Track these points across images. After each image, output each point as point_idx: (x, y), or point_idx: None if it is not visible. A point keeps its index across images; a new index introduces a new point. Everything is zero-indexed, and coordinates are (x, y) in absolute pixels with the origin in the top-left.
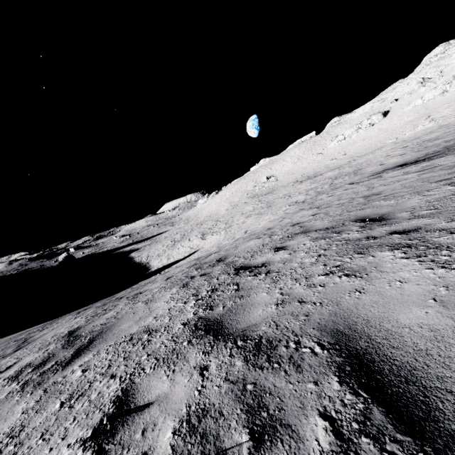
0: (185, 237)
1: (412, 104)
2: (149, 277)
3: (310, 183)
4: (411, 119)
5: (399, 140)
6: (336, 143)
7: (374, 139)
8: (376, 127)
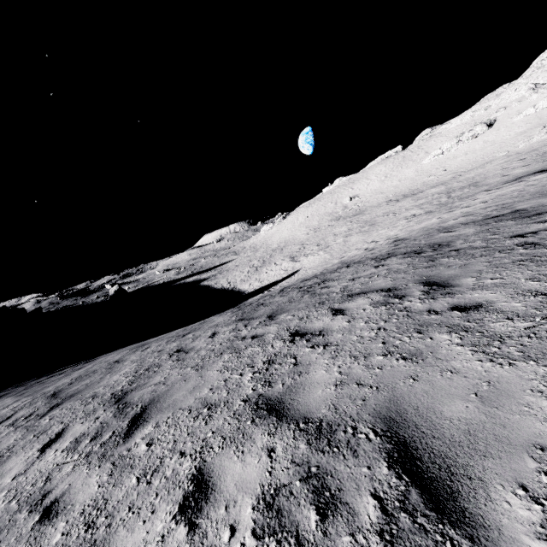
0: (268, 262)
1: (523, 114)
2: (255, 295)
3: (413, 200)
4: (522, 130)
5: (511, 153)
6: (432, 158)
7: (479, 153)
8: (480, 139)
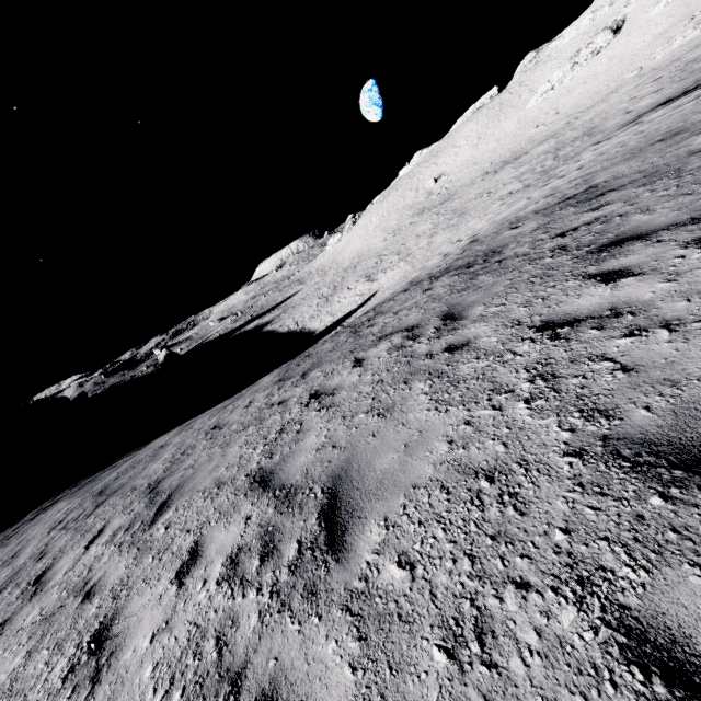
0: (340, 287)
1: (663, 2)
2: (327, 335)
3: (514, 168)
4: (662, 29)
5: (645, 70)
6: (539, 98)
7: (603, 78)
8: (604, 56)
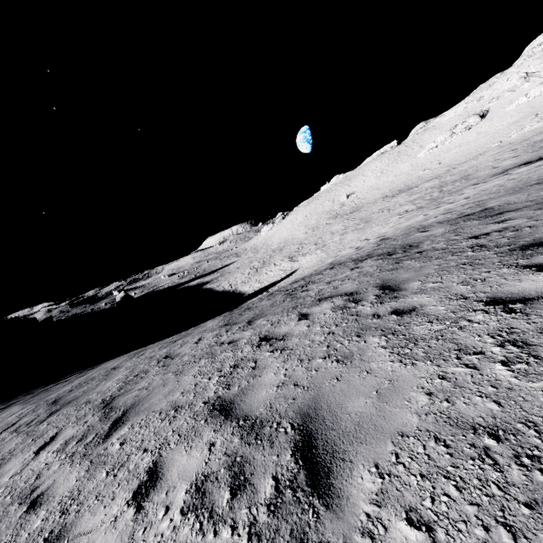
0: (268, 263)
1: (515, 103)
2: (254, 297)
3: (407, 195)
4: (515, 119)
5: (504, 143)
6: (427, 151)
7: (473, 145)
8: (473, 131)
